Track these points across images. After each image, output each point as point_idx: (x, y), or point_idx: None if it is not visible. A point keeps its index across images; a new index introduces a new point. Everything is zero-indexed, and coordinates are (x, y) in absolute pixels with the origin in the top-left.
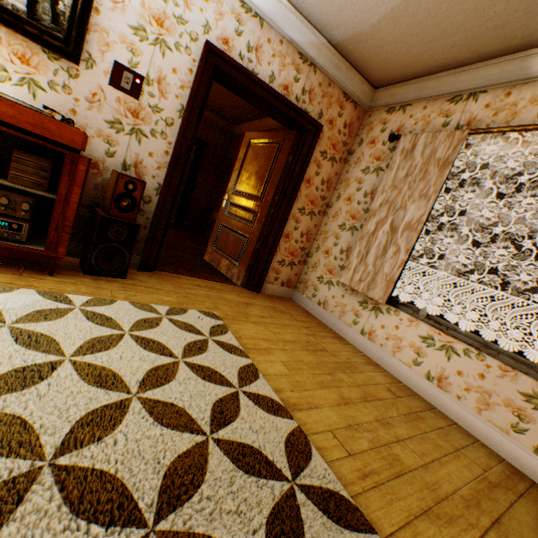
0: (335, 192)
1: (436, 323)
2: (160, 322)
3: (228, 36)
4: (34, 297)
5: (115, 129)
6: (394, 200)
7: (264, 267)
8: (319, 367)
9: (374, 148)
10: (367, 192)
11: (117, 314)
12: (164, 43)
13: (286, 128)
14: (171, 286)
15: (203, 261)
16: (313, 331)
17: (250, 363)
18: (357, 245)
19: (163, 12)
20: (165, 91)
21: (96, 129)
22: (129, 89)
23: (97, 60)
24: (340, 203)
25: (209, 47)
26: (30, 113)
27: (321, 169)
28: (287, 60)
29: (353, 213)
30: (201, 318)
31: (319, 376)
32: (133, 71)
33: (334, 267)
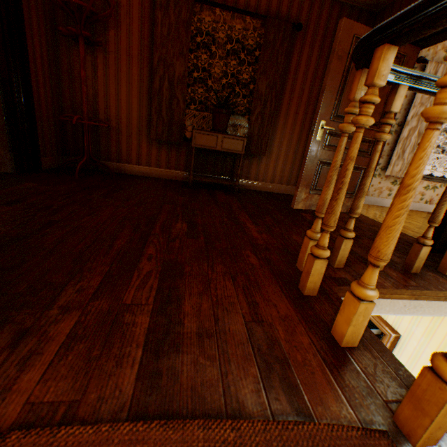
0: None
1: (427, 178)
2: None
3: None
4: None
5: None
6: None
7: None
8: None
9: None
10: None
11: None
12: None
13: (420, 43)
14: None
15: (311, 212)
16: None
17: None
18: (396, 147)
19: None
20: None
21: None
22: None
23: None
24: None
25: None
26: None
27: None
28: None
29: None
30: None
31: None
32: None
33: None
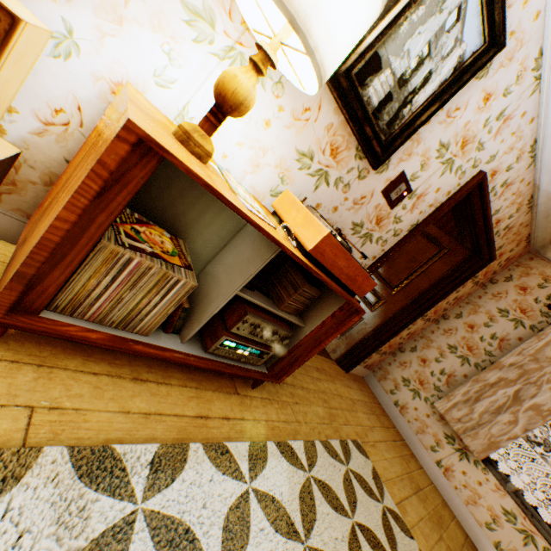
0: (457, 308)
1: (522, 504)
2: (348, 478)
3: (499, 169)
4: (277, 457)
5: (354, 230)
6: (530, 372)
7: (364, 353)
8: (433, 527)
9: (523, 296)
10: (496, 335)
11: (327, 475)
12: (451, 163)
13: (461, 243)
14: (309, 378)
15: None
16: (399, 448)
17: (415, 544)
18: (468, 384)
19: (474, 135)
20: (416, 205)
21: (339, 227)
22: (392, 199)
23: (389, 166)
24: (459, 324)
25: (482, 179)
26: (354, 266)
27: (462, 288)
28: (518, 199)
29: (471, 344)
30: (356, 454)
31: (440, 545)
32: (408, 183)
33: (427, 381)
